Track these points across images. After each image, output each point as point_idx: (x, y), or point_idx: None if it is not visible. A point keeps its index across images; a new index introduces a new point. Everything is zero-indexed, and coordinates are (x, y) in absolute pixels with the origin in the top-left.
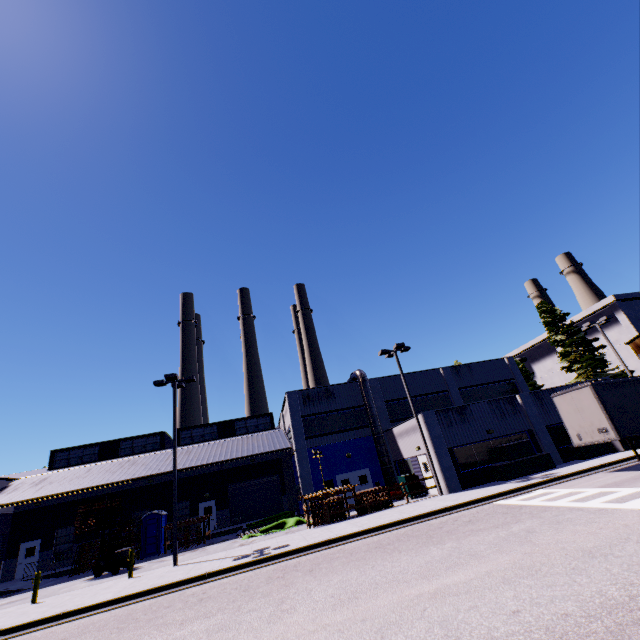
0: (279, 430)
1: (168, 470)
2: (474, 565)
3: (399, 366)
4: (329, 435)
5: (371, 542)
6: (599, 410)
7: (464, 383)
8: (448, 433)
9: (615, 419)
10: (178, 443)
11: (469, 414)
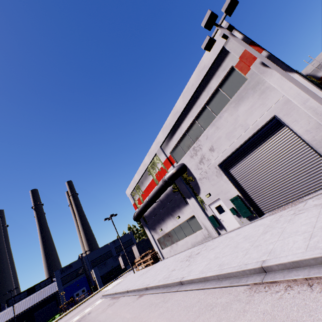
0: (54, 283)
1: (8, 319)
2: (76, 311)
3: (87, 256)
4: (71, 281)
5: (70, 313)
6: (122, 261)
7: (116, 245)
8: (101, 271)
9: (124, 262)
10: (8, 305)
11: (107, 263)
